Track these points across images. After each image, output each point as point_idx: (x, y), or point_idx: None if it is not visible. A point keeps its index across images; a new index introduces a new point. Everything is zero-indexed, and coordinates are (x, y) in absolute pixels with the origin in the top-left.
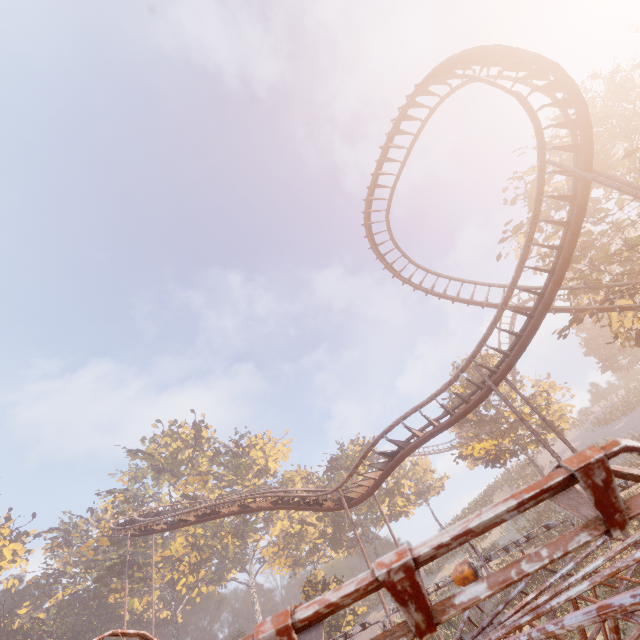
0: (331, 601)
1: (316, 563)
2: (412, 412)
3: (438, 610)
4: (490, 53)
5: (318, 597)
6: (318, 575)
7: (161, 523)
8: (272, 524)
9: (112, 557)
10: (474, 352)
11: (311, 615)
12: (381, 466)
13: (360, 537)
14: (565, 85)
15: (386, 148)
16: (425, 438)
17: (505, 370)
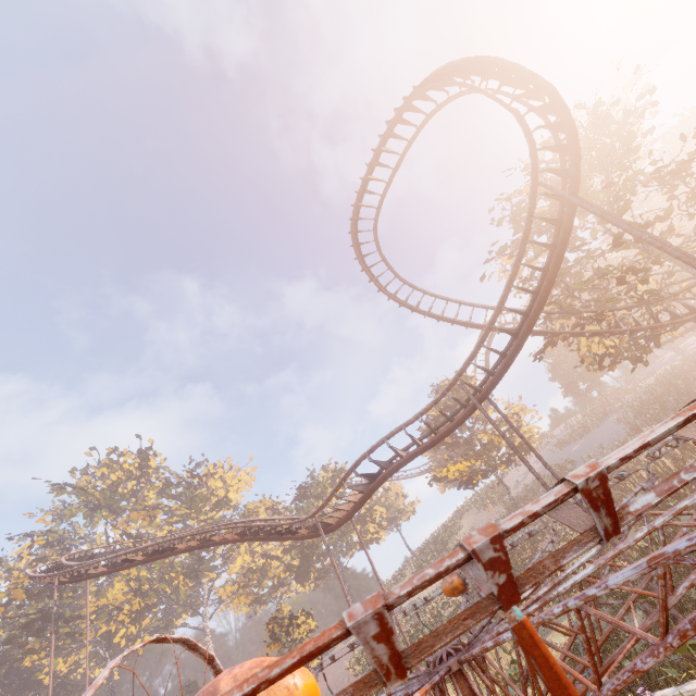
0: (547, 503)
1: (280, 599)
2: (397, 431)
3: (626, 511)
4: (491, 65)
5: (530, 503)
6: (285, 610)
7: (100, 566)
8: (231, 560)
9: (29, 612)
10: (461, 370)
11: (529, 517)
12: (362, 488)
13: (329, 568)
14: (559, 109)
15: (379, 151)
16: (409, 458)
17: (489, 389)
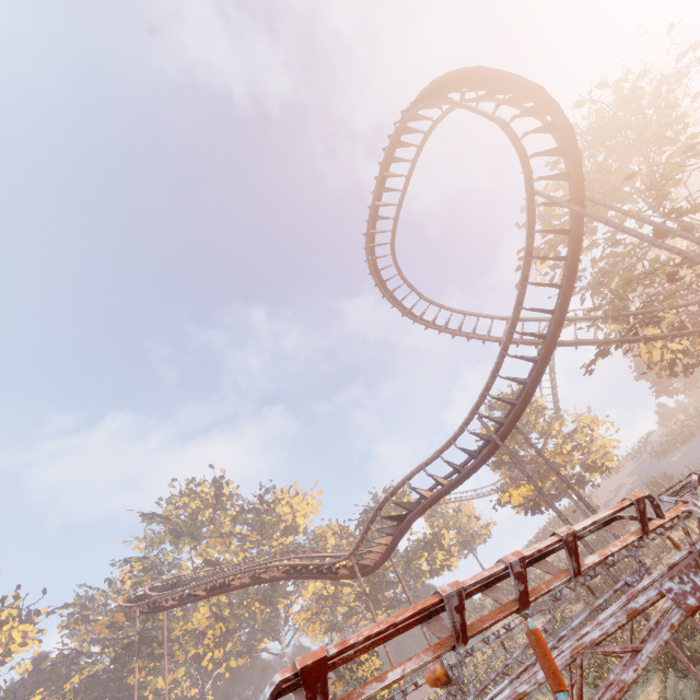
0: None
1: (355, 627)
2: (417, 471)
3: None
4: (472, 76)
5: None
6: None
7: (170, 599)
8: (303, 587)
9: (130, 634)
10: (477, 403)
11: None
12: (391, 531)
13: (399, 596)
14: (549, 109)
15: (381, 178)
16: (433, 499)
17: (512, 421)
